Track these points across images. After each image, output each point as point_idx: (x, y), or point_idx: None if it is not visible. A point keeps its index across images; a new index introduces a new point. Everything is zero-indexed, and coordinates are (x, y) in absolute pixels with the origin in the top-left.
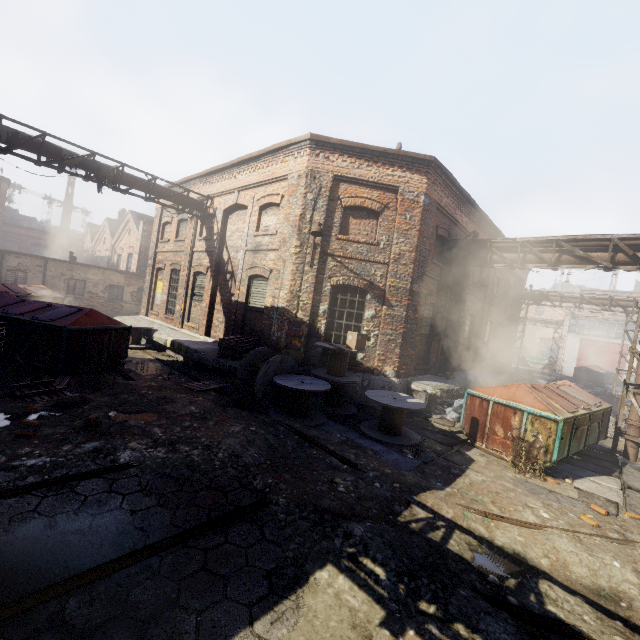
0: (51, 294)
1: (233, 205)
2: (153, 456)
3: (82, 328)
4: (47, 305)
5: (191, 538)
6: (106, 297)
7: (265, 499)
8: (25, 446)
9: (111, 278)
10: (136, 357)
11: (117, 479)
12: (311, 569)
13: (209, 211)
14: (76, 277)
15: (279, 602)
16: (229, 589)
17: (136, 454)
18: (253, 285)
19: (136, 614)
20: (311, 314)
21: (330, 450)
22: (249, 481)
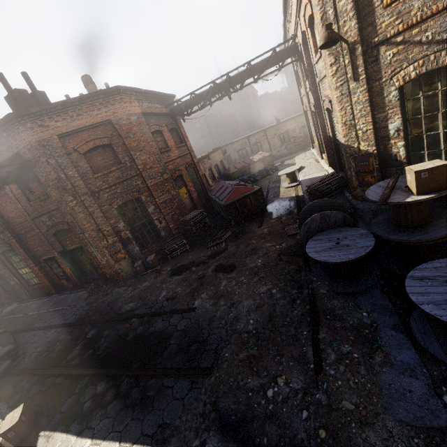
0: (263, 156)
1: (302, 34)
2: (204, 306)
3: (231, 202)
4: (226, 188)
5: (166, 374)
6: (302, 135)
7: (214, 368)
8: (180, 286)
9: (300, 121)
10: (285, 197)
11: (184, 318)
12: (173, 443)
13: (299, 50)
14: (282, 132)
15: (148, 445)
16: (146, 417)
17: (200, 302)
18: (332, 117)
19: (127, 400)
20: (379, 140)
21: (316, 338)
22: (223, 346)
